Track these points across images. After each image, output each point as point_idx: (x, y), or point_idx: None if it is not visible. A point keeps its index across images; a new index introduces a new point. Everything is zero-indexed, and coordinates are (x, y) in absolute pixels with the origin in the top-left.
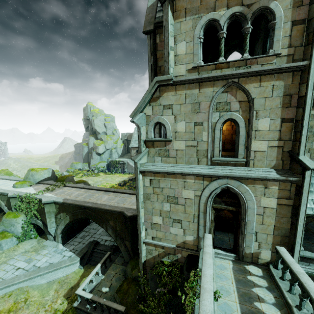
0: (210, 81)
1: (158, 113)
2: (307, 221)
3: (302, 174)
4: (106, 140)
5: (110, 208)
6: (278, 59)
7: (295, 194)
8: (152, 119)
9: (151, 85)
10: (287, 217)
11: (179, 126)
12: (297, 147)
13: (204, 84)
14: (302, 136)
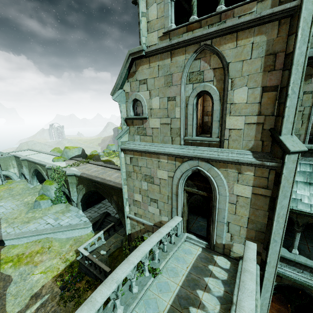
0: (182, 47)
1: (135, 89)
2: (305, 220)
3: (282, 158)
4: None
5: (113, 184)
6: (260, 4)
7: (274, 183)
8: (130, 96)
9: (125, 59)
10: (263, 210)
11: (153, 103)
12: (279, 123)
13: (175, 51)
14: (286, 108)
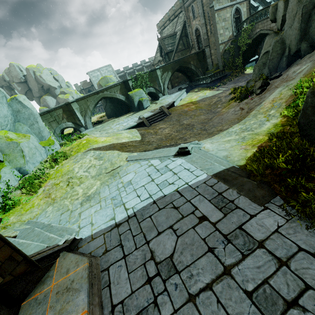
0: None
1: None
2: None
3: None
4: (70, 91)
5: (190, 53)
6: None
7: (249, 4)
8: None
9: None
10: (248, 13)
11: None
12: None
13: None
14: None
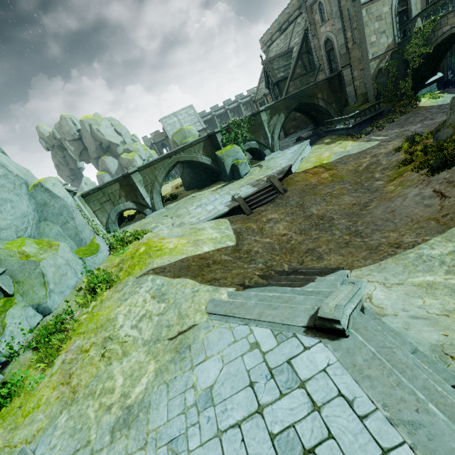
0: None
1: None
2: None
3: None
4: (136, 148)
5: (317, 81)
6: None
7: None
8: None
9: None
10: (424, 0)
11: None
12: None
13: None
14: None
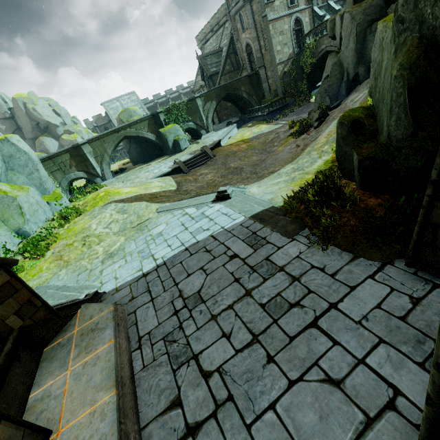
0: None
1: None
2: None
3: (312, 3)
4: (78, 130)
5: (240, 76)
6: None
7: (312, 13)
8: None
9: None
10: (312, 24)
11: None
12: None
13: None
14: None
